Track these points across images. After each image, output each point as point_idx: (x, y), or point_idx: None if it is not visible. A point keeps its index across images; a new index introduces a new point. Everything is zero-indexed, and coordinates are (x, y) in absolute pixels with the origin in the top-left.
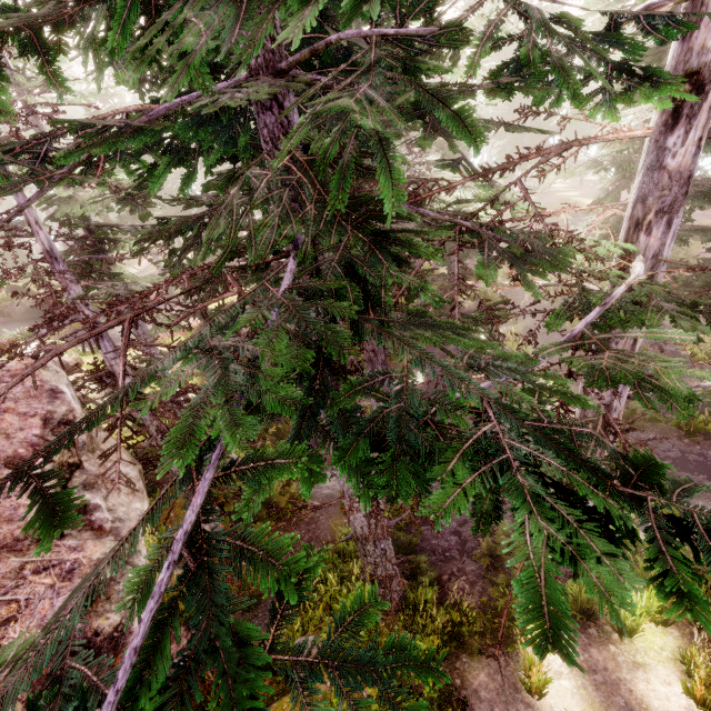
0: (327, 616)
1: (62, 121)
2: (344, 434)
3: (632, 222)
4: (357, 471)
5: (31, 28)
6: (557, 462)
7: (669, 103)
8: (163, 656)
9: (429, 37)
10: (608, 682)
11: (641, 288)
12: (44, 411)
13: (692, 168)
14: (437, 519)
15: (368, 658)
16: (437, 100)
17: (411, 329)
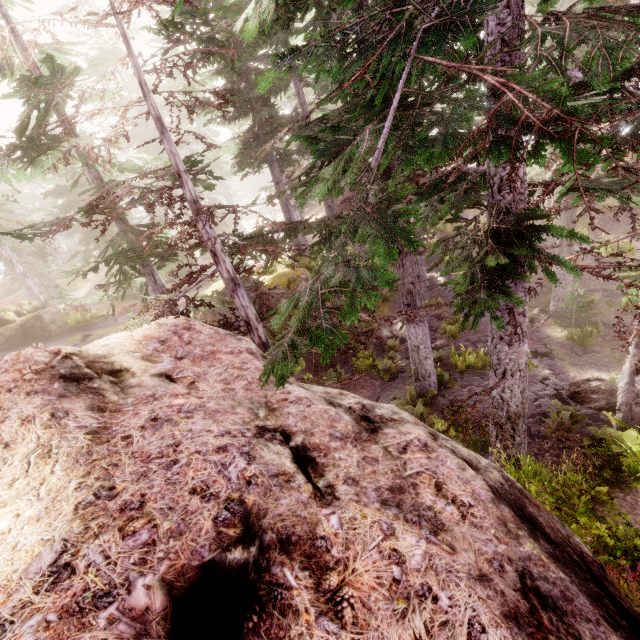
0: None
1: None
2: None
3: None
4: None
5: None
6: None
7: None
8: None
9: None
10: None
11: None
12: (243, 349)
13: None
14: None
15: None
16: None
17: None
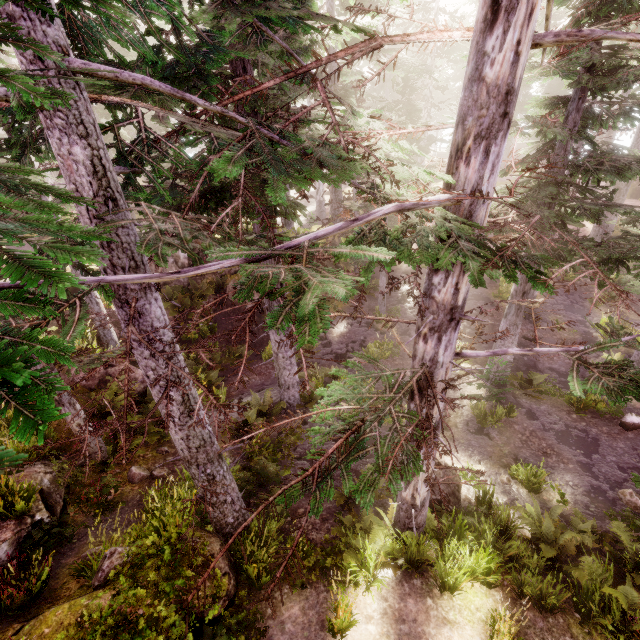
0: None
1: None
2: None
3: (452, 149)
4: None
5: None
6: None
7: None
8: None
9: None
10: (412, 634)
11: (445, 223)
12: None
13: (510, 81)
14: None
15: None
16: None
17: None
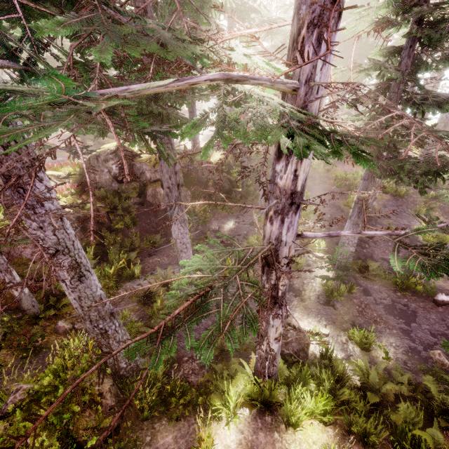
0: None
1: None
2: None
3: (290, 42)
4: None
5: None
6: None
7: None
8: None
9: None
10: None
11: (280, 107)
12: None
13: None
14: None
15: None
16: None
17: None
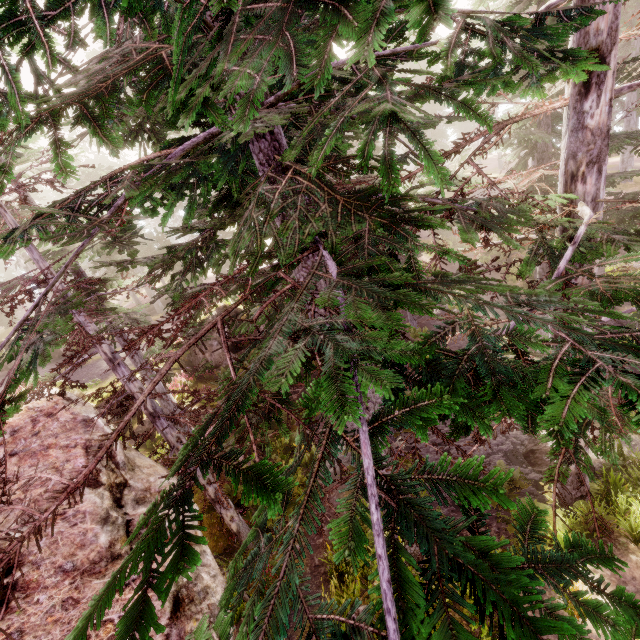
0: (364, 586)
1: (136, 167)
2: (438, 380)
3: (568, 176)
4: (464, 407)
5: (79, 102)
6: (639, 361)
7: (584, 76)
8: (410, 583)
9: (402, 54)
10: (639, 590)
11: (591, 227)
12: (83, 440)
13: (609, 123)
14: (562, 428)
15: (559, 557)
16: (444, 95)
17: (451, 286)
